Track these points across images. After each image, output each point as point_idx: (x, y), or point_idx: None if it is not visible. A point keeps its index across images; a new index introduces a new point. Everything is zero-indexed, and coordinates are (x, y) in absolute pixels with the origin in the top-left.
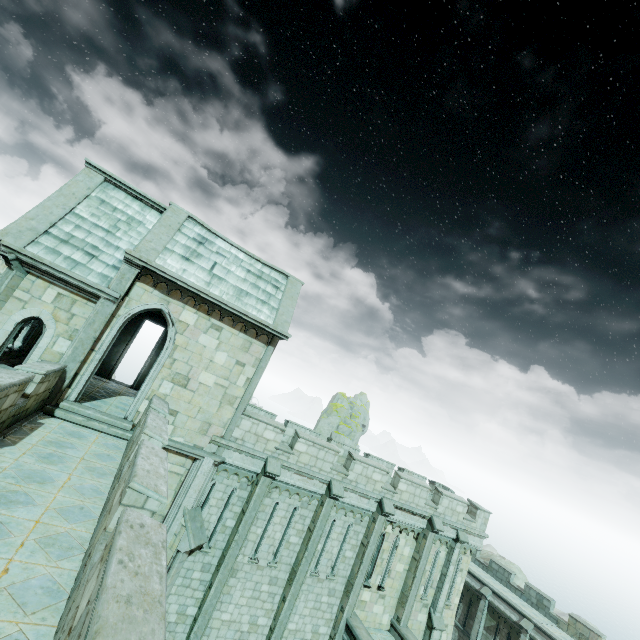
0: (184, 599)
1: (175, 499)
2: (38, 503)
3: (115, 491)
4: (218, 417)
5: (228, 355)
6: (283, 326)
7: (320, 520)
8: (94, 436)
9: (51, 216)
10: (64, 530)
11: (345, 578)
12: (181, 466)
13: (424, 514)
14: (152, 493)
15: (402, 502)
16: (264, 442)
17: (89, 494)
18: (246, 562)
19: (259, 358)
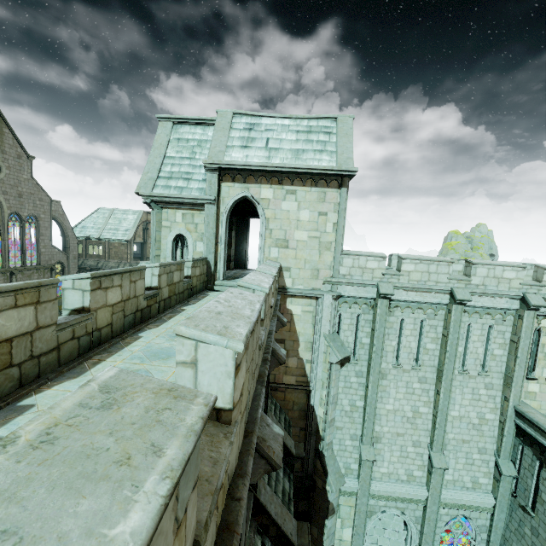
0: (350, 396)
1: (314, 329)
2: None
3: None
4: (322, 263)
5: (309, 211)
6: (346, 163)
7: (452, 326)
8: None
9: (156, 165)
10: None
11: (500, 373)
12: (309, 306)
13: None
14: (255, 287)
15: None
16: (370, 272)
17: None
18: (391, 368)
19: (337, 203)
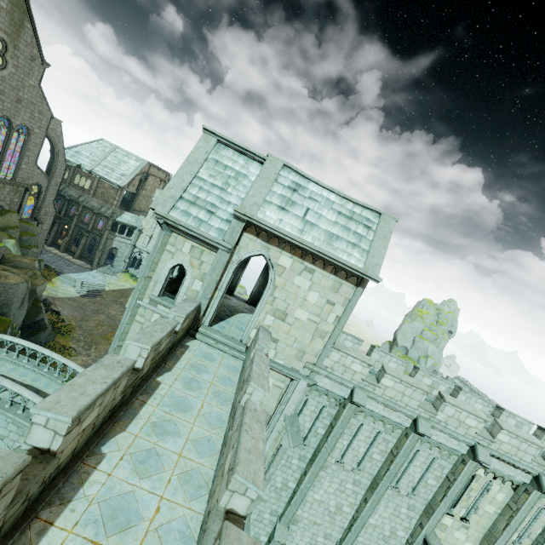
0: (286, 475)
1: (278, 406)
2: (181, 434)
3: (228, 442)
4: (311, 347)
5: (319, 295)
6: (373, 269)
7: (403, 449)
8: (220, 357)
9: (183, 183)
10: (196, 465)
11: (426, 500)
12: (282, 382)
13: (529, 470)
14: (251, 485)
15: (500, 452)
16: (351, 373)
17: (214, 424)
18: (333, 463)
19: (348, 298)
